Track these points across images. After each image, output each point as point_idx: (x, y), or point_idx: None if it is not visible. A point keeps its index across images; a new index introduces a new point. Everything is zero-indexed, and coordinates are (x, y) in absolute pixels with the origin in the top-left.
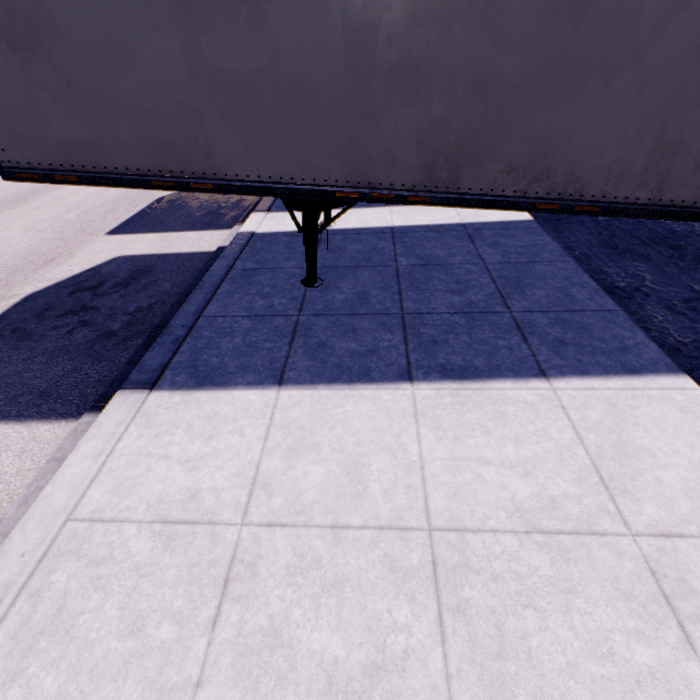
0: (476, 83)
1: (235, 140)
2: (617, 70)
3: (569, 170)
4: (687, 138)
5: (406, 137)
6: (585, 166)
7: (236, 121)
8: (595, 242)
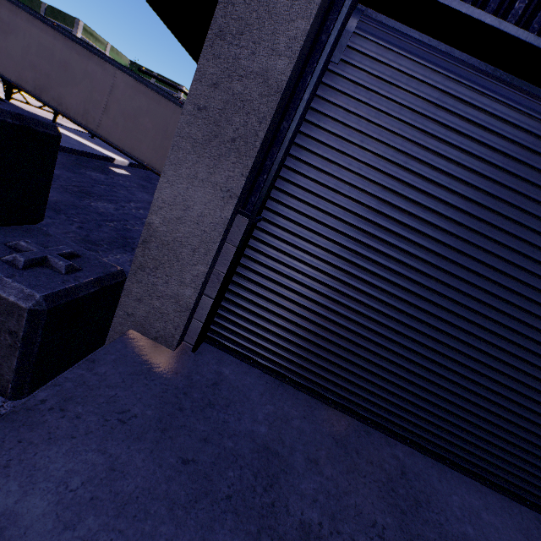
0: (47, 74)
1: None
2: (74, 87)
3: (67, 106)
4: (91, 111)
5: (31, 78)
6: (70, 107)
7: None
8: (142, 183)
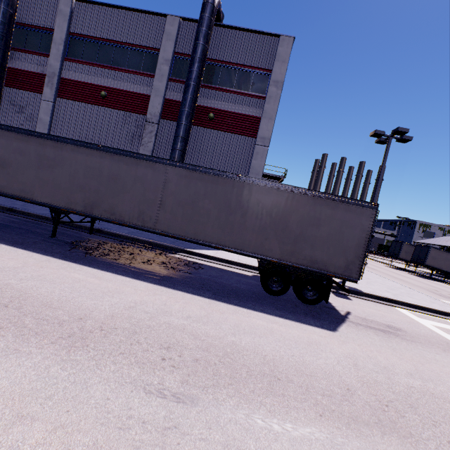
0: None
1: (444, 267)
2: None
3: None
4: None
5: None
6: None
7: (445, 266)
8: None
